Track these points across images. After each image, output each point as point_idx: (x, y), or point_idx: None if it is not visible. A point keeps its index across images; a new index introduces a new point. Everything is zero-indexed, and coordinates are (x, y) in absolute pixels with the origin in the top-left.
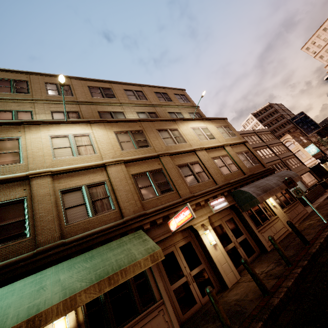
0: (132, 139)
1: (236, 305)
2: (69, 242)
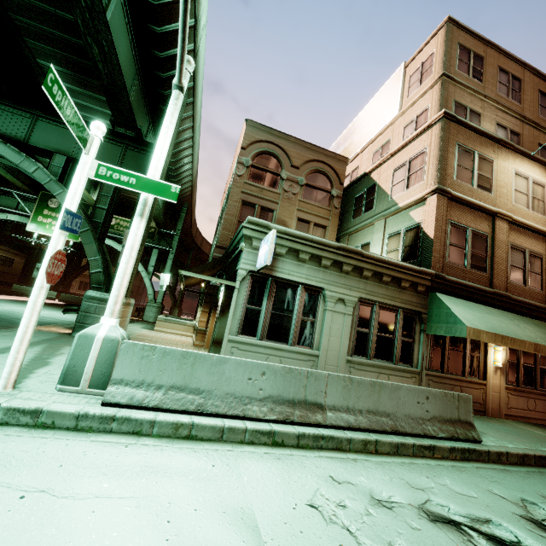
0: None
1: None
2: (513, 299)
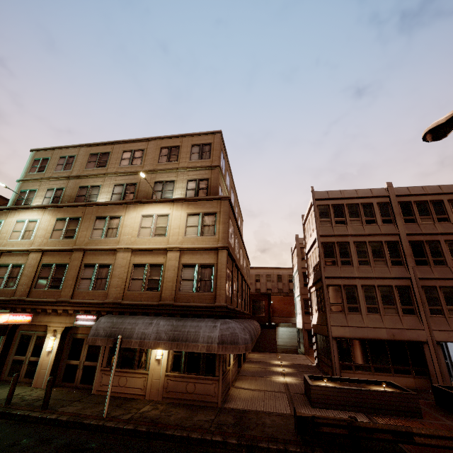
0: (65, 228)
1: None
2: None
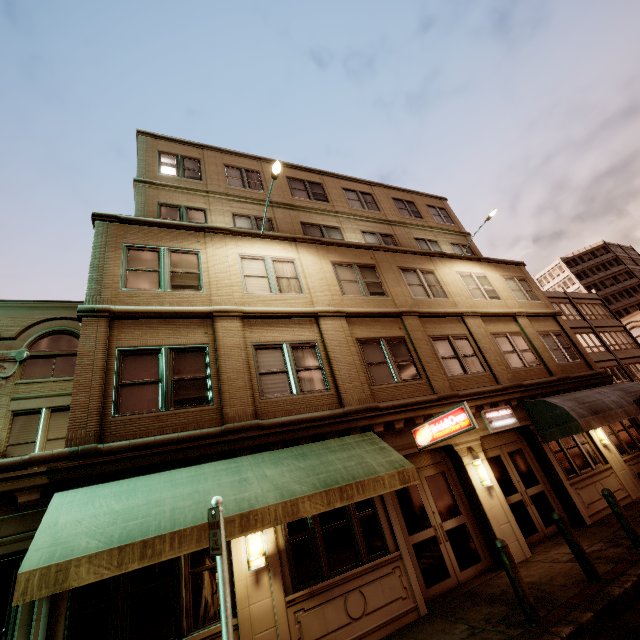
0: (359, 279)
1: (533, 589)
2: (267, 425)
